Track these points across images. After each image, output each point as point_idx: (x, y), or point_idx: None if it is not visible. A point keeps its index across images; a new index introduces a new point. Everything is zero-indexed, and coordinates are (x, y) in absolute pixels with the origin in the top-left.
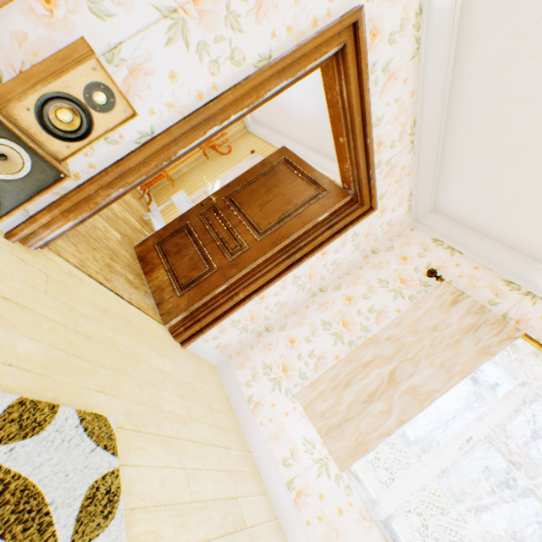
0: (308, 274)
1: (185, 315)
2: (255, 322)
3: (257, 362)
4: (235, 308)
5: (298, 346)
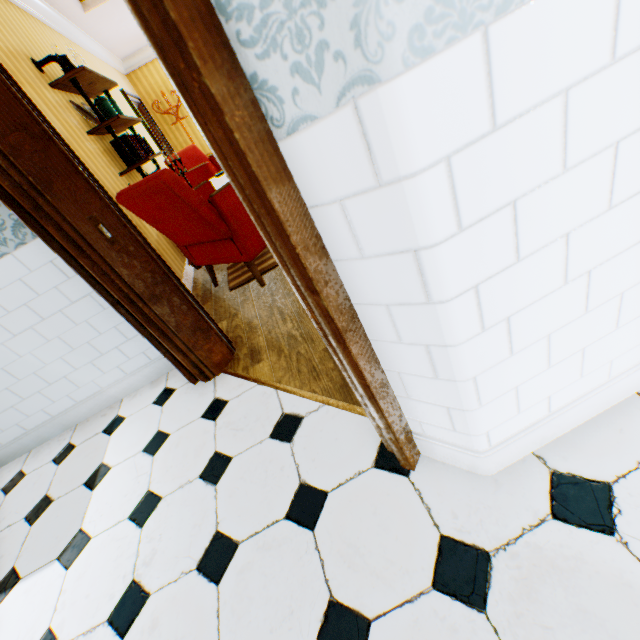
0: None
1: None
2: None
3: None
4: None
5: None
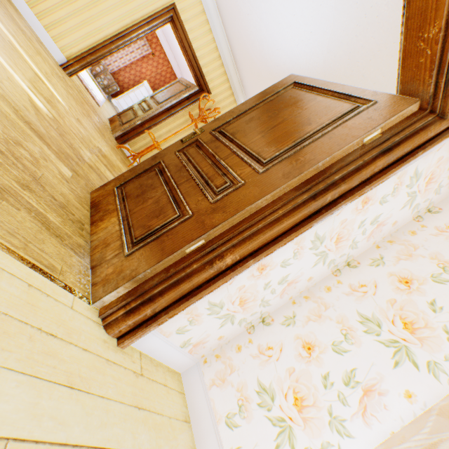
0: (336, 236)
1: (129, 288)
2: (246, 307)
3: (248, 379)
4: (215, 282)
5: (320, 359)
